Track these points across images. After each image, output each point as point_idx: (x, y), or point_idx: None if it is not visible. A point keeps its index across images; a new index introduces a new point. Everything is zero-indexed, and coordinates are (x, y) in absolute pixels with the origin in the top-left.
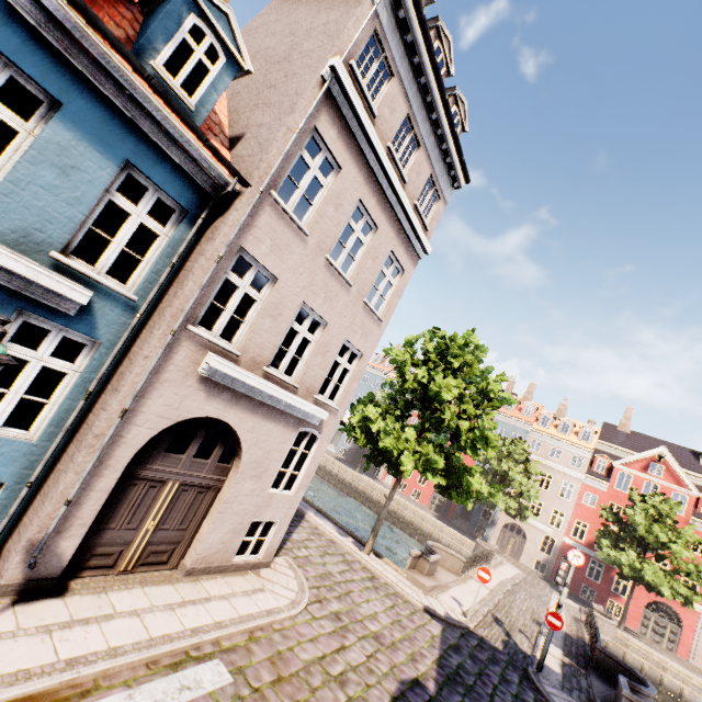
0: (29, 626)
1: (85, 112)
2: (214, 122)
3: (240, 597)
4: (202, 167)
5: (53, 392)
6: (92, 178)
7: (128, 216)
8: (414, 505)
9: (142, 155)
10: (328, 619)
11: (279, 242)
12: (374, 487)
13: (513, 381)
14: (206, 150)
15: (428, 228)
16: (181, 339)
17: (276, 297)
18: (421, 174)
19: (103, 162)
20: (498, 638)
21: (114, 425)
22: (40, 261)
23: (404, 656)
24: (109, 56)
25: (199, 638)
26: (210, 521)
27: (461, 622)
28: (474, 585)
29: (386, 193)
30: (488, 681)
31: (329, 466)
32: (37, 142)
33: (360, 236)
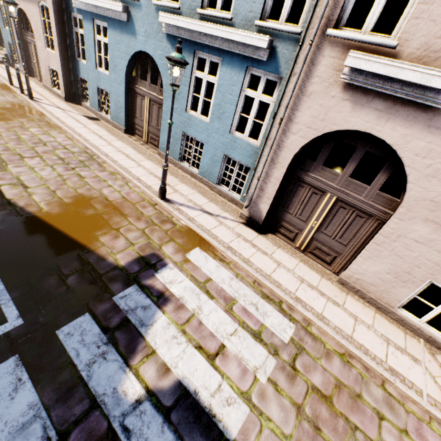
0: (236, 230)
1: None
2: None
3: (373, 333)
4: None
5: None
6: None
7: None
8: None
9: None
10: None
11: None
12: None
13: None
14: None
15: None
16: (322, 49)
17: None
18: None
19: None
20: None
21: (276, 130)
22: (252, 32)
23: None
24: None
25: (293, 303)
26: (365, 248)
27: None
28: None
29: None
30: None
31: None
32: None
33: None
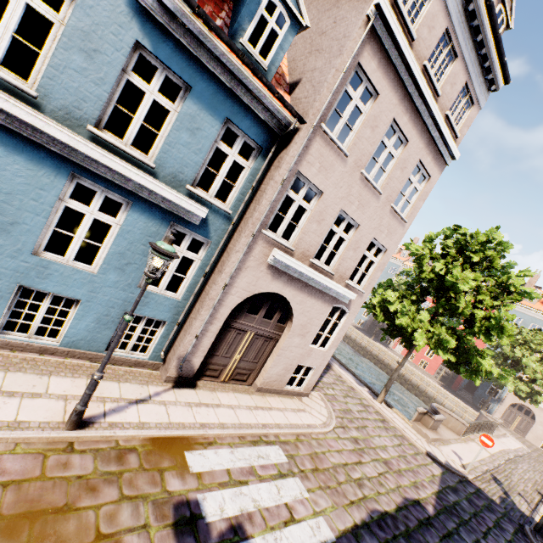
0: (181, 401)
1: (203, 89)
2: (279, 74)
3: (290, 412)
4: (273, 114)
5: (184, 270)
6: (207, 134)
7: (220, 152)
8: (420, 372)
9: (235, 112)
10: (349, 440)
11: (325, 164)
12: (386, 353)
13: (538, 274)
14: (275, 99)
15: (458, 135)
16: (257, 239)
17: (321, 207)
18: (455, 84)
19: (213, 122)
20: (495, 494)
21: (220, 293)
22: (181, 192)
23: (407, 482)
24: (217, 46)
25: (266, 430)
26: (271, 360)
27: (459, 471)
28: (474, 446)
29: (418, 109)
30: (482, 522)
31: (349, 332)
32: (179, 116)
33: (391, 150)
